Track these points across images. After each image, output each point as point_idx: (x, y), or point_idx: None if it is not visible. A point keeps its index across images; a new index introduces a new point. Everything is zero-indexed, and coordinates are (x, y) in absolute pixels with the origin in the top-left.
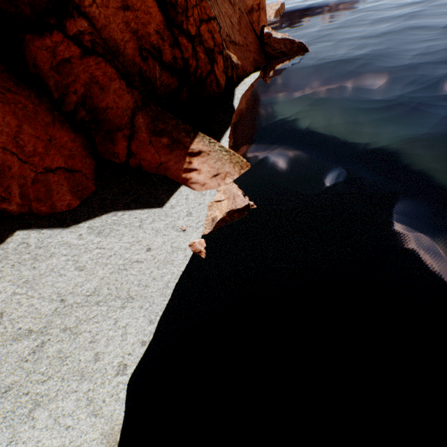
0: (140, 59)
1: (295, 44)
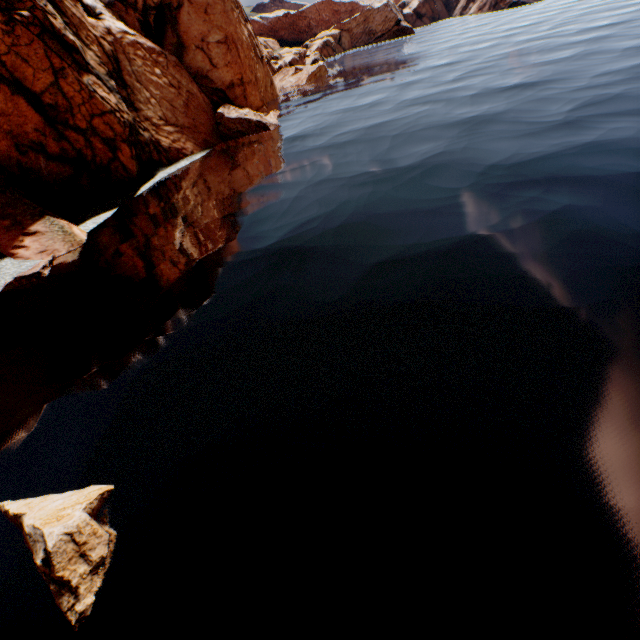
0: (18, 153)
1: (252, 123)
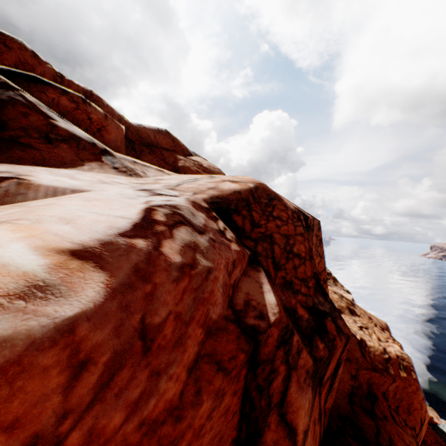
0: None
1: None
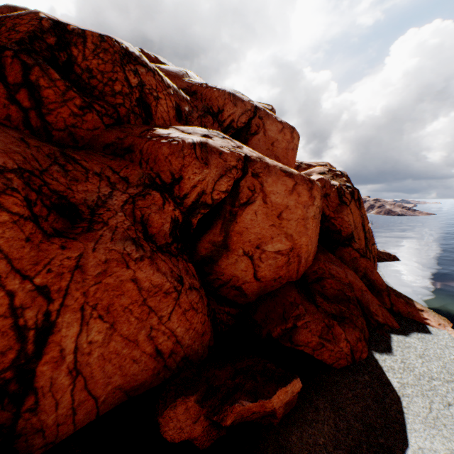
0: None
1: (391, 255)
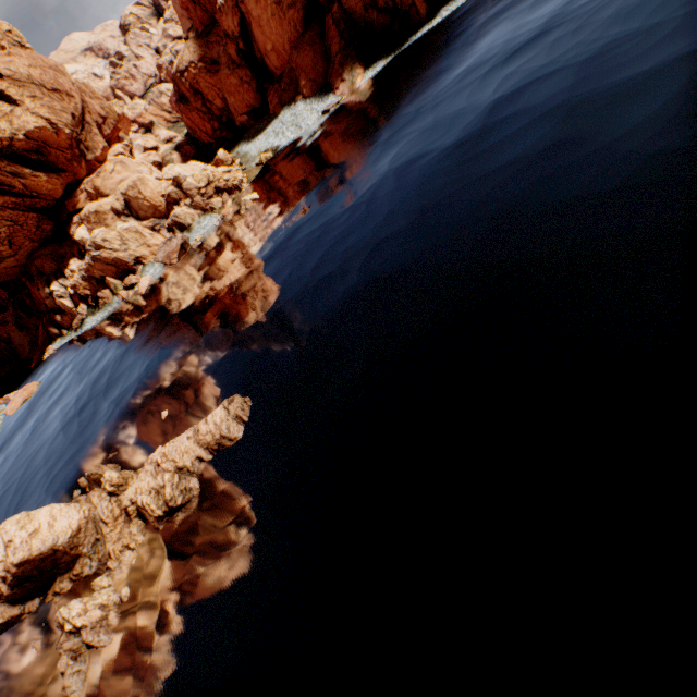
0: (364, 12)
1: None
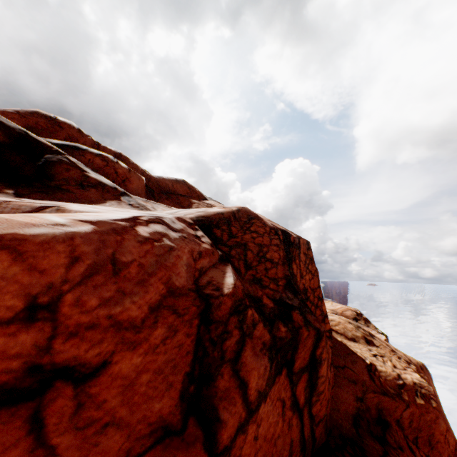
0: None
1: None
